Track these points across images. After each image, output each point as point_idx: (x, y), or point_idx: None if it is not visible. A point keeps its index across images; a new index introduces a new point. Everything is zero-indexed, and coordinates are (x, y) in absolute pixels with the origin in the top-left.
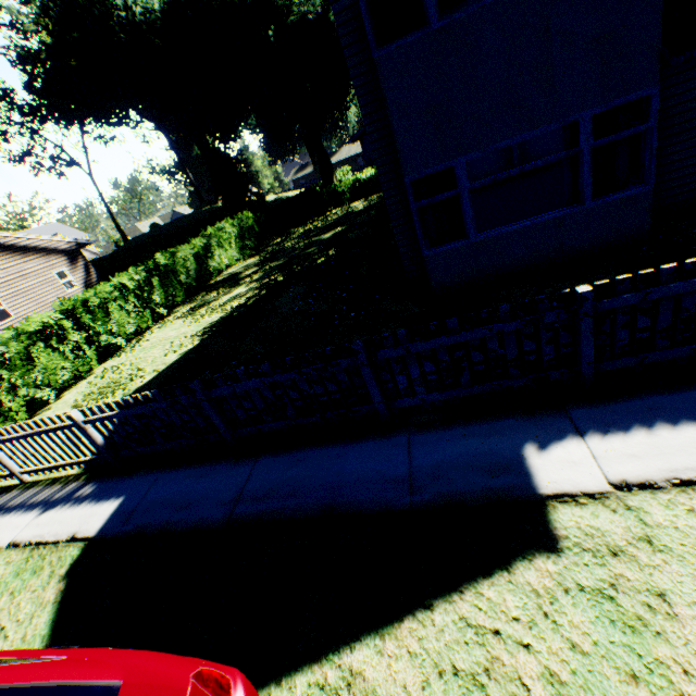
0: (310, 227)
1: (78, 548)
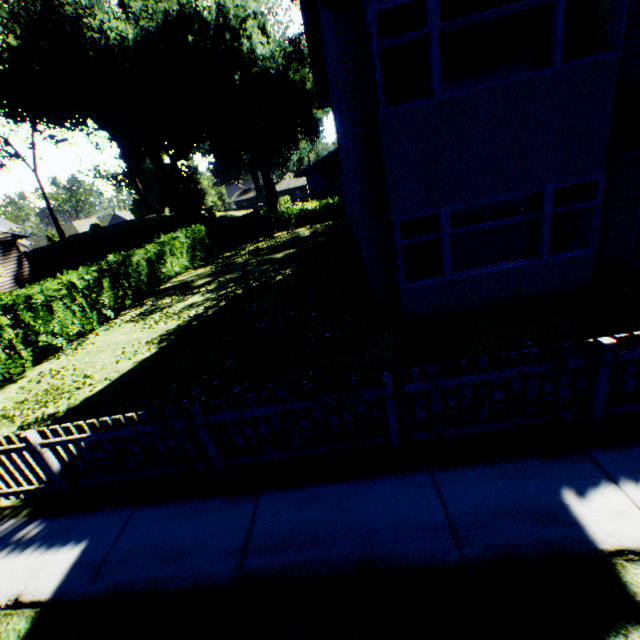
0: (259, 246)
1: (26, 619)
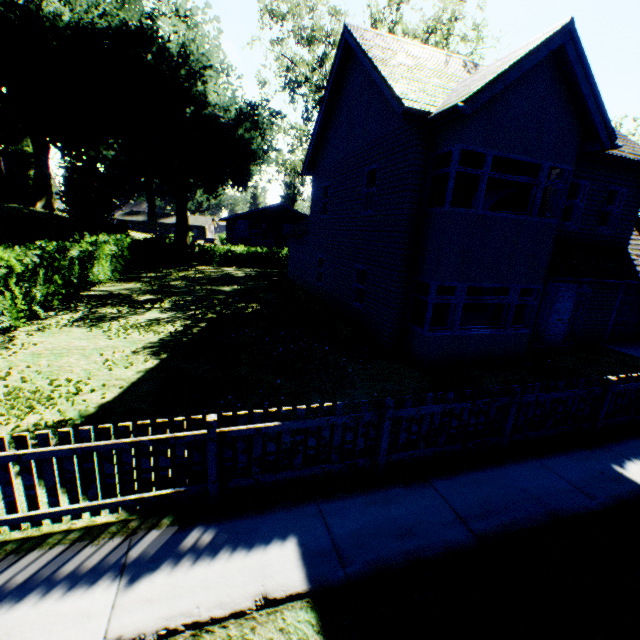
0: (190, 274)
1: (303, 610)
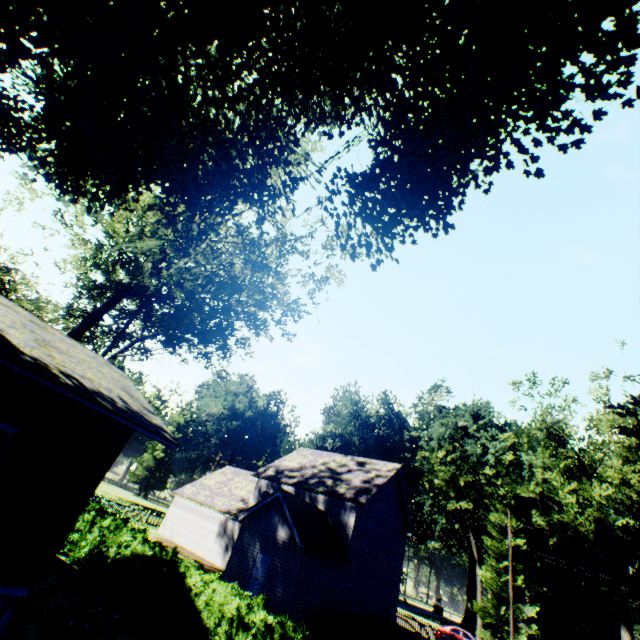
0: None
1: None
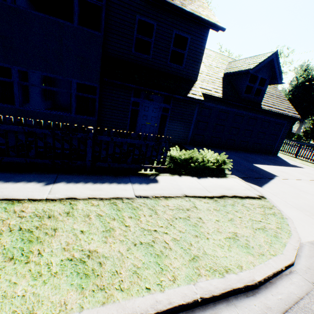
0: None
1: None
